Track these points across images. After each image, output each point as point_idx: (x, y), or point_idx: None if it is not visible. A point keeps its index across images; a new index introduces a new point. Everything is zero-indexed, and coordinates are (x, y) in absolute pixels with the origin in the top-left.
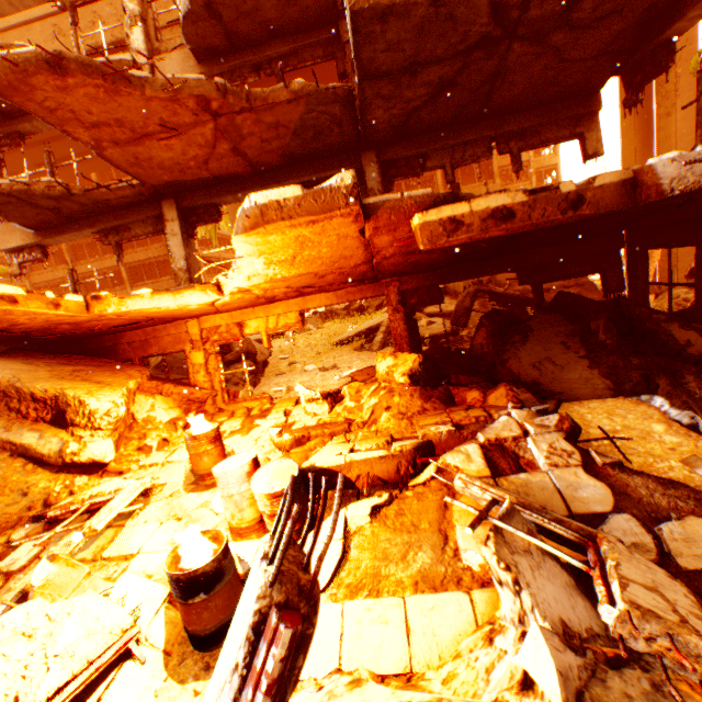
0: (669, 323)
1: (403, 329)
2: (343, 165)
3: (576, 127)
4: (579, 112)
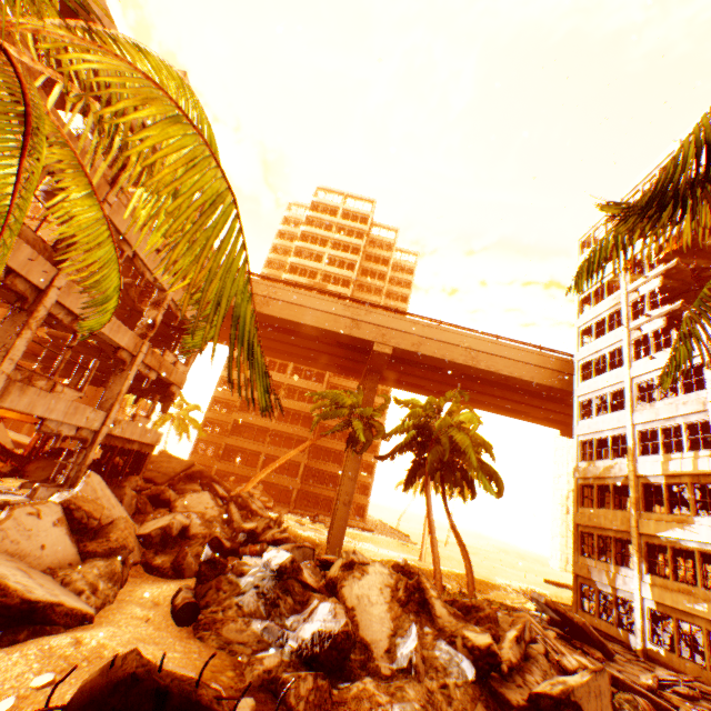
0: (89, 468)
1: (35, 443)
2: (73, 368)
3: (165, 398)
4: (166, 393)
